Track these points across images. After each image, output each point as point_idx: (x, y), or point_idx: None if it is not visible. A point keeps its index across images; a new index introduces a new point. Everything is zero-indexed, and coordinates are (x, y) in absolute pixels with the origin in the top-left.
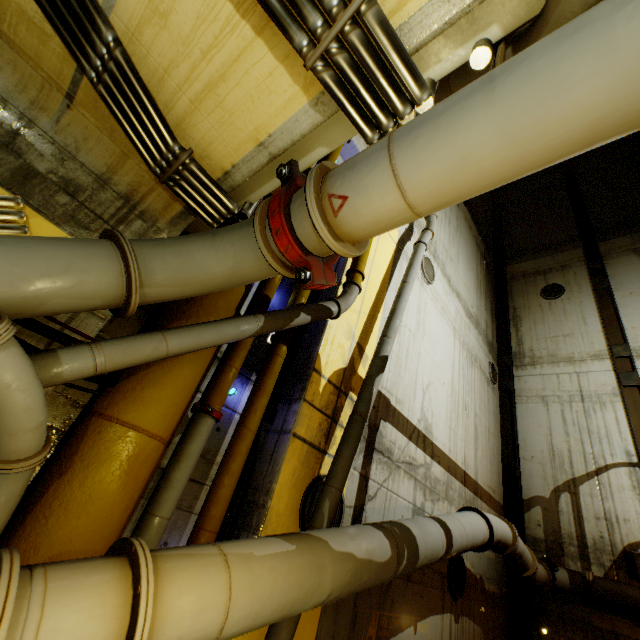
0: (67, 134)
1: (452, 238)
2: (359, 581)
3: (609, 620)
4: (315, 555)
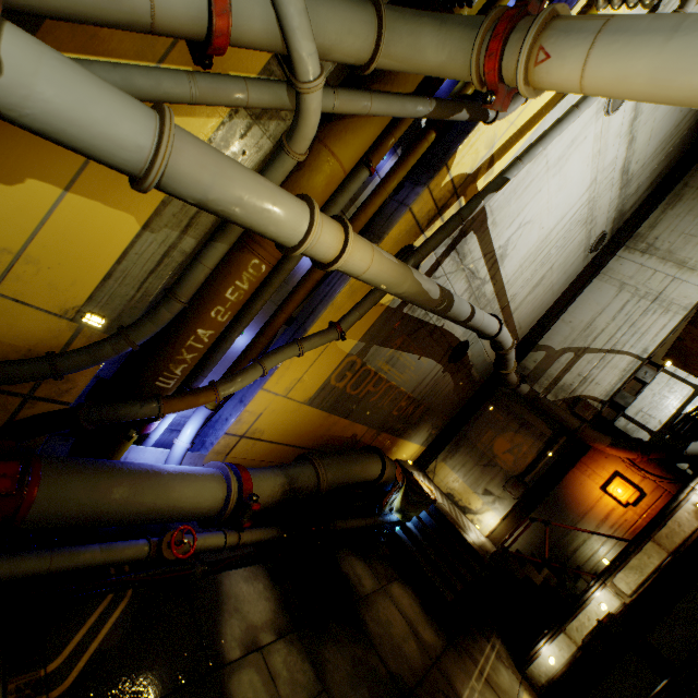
0: None
1: None
2: (418, 298)
3: (534, 419)
4: (406, 272)
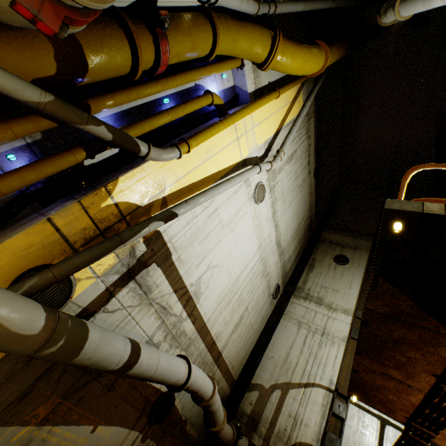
0: None
1: (292, 189)
2: None
3: None
4: None
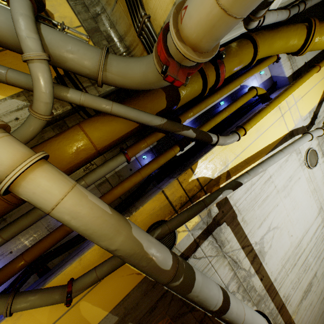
0: (114, 16)
1: None
2: (139, 261)
3: None
4: (119, 225)
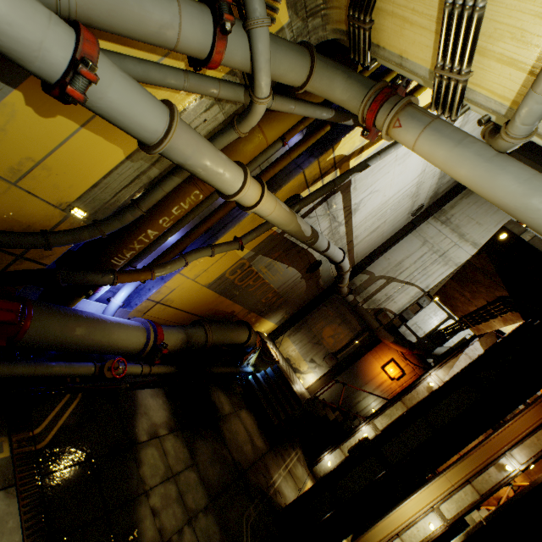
0: None
1: None
2: (297, 234)
3: (352, 318)
4: (293, 218)
